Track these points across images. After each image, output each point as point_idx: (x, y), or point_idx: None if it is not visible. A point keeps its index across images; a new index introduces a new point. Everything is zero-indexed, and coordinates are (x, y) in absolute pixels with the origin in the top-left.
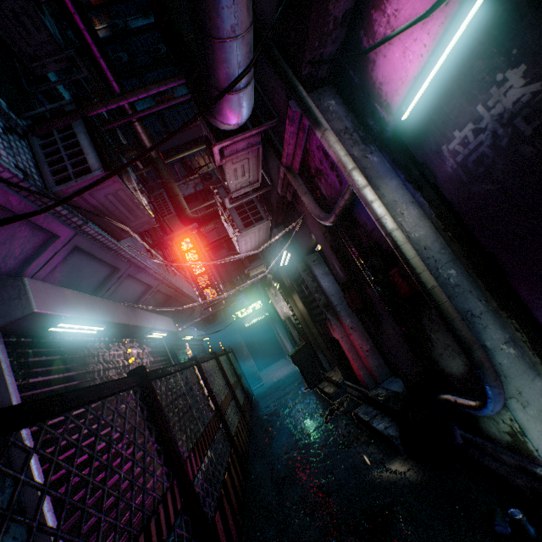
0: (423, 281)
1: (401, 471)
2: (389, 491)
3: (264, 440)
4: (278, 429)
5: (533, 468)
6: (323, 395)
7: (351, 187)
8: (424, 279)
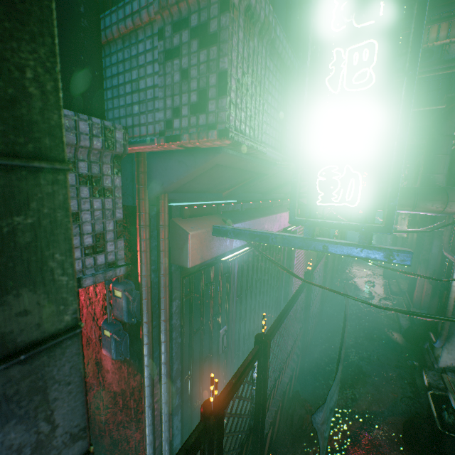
0: (446, 305)
1: (395, 336)
2: (384, 336)
3: (342, 283)
4: (351, 283)
5: (434, 364)
6: (387, 287)
7: (453, 261)
8: (448, 305)
